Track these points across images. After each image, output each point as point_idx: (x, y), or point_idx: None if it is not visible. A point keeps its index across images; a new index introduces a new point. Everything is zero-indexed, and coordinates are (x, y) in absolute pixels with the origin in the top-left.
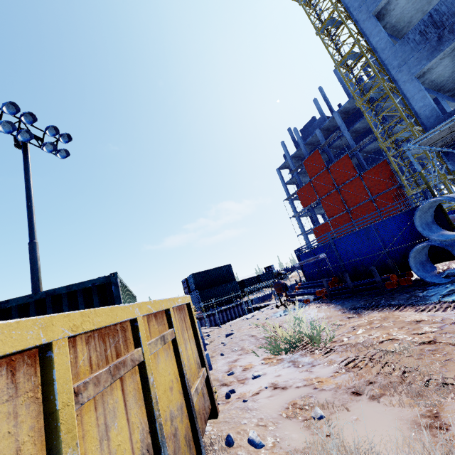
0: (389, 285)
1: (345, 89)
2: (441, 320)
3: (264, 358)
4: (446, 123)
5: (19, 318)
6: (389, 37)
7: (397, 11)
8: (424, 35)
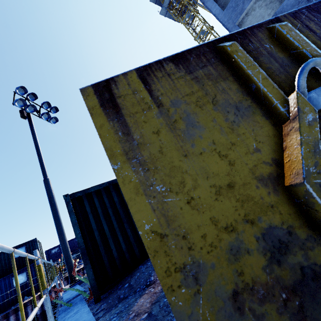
0: None
1: None
2: None
3: None
4: None
5: (97, 198)
6: None
7: (248, 22)
8: None
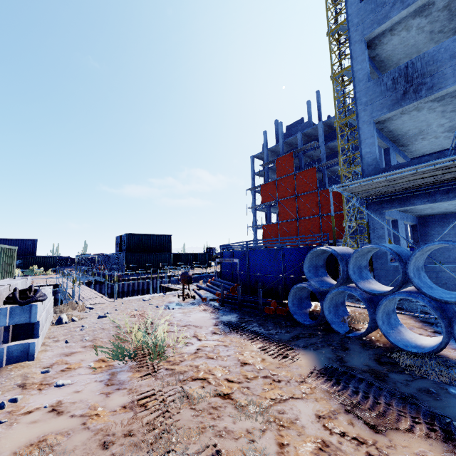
0: (268, 310)
1: (338, 103)
2: (260, 370)
3: (100, 359)
4: (368, 179)
5: None
6: (375, 70)
7: (389, 47)
8: (395, 83)
